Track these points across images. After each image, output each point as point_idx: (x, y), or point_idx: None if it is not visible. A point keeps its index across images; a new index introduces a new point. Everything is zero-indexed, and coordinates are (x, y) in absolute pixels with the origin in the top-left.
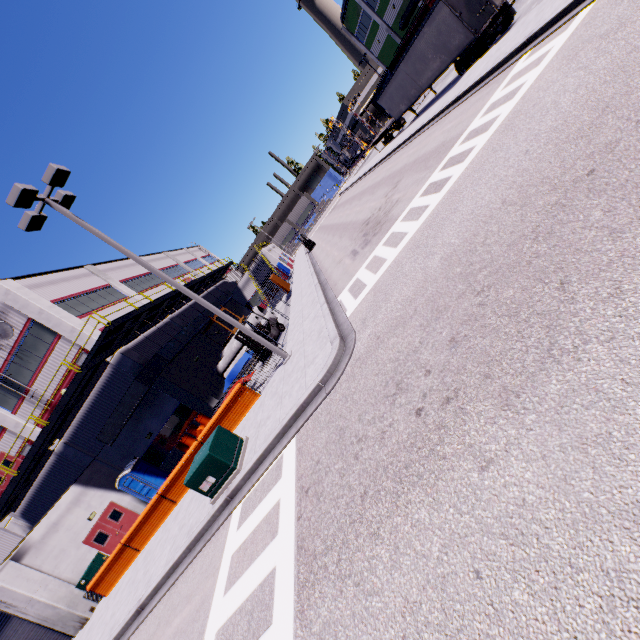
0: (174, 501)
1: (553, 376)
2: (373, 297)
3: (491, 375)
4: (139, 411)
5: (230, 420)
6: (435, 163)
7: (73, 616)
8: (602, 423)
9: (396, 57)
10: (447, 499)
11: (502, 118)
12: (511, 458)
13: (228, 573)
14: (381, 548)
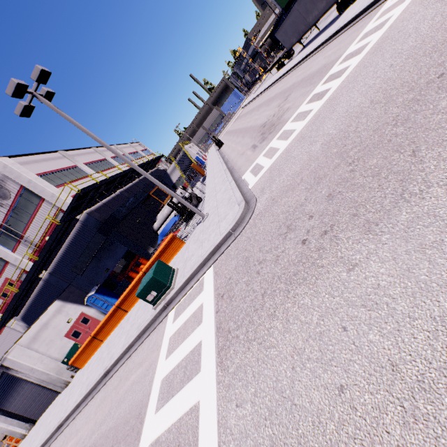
0: (126, 310)
1: (403, 210)
2: (269, 174)
3: (358, 214)
4: (100, 254)
5: (164, 259)
6: (318, 80)
7: (60, 380)
8: (437, 235)
9: (290, 0)
10: (324, 290)
11: (373, 43)
12: (370, 262)
13: (168, 347)
14: (276, 322)
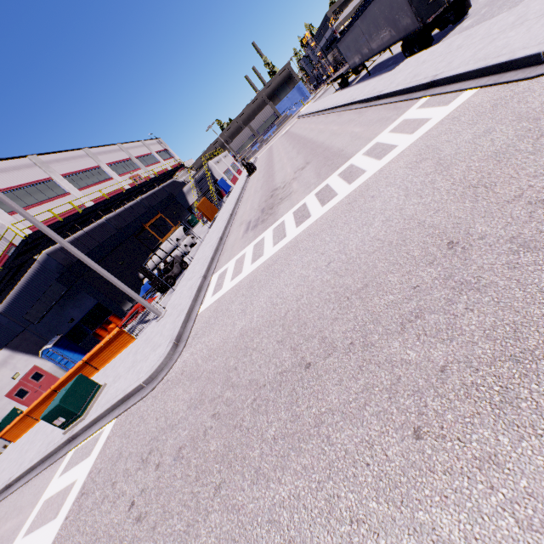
0: None
1: None
2: (212, 312)
3: (155, 529)
4: (63, 301)
5: (110, 351)
6: (322, 176)
7: None
8: None
9: None
10: None
11: (361, 181)
12: None
13: (34, 517)
14: None
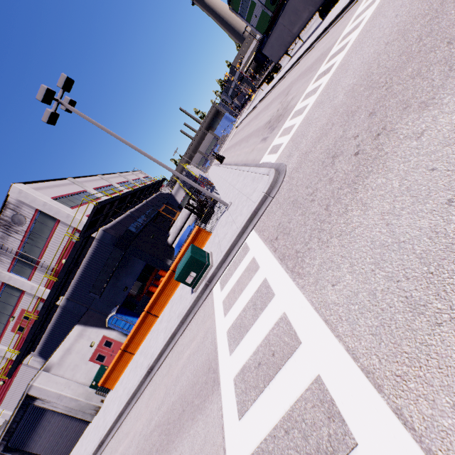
0: (156, 315)
1: None
2: (292, 143)
3: (409, 105)
4: (117, 272)
5: None
6: (318, 65)
7: (90, 406)
8: None
9: (270, 24)
10: (396, 164)
11: (369, 15)
12: (439, 120)
13: (223, 308)
14: (352, 213)
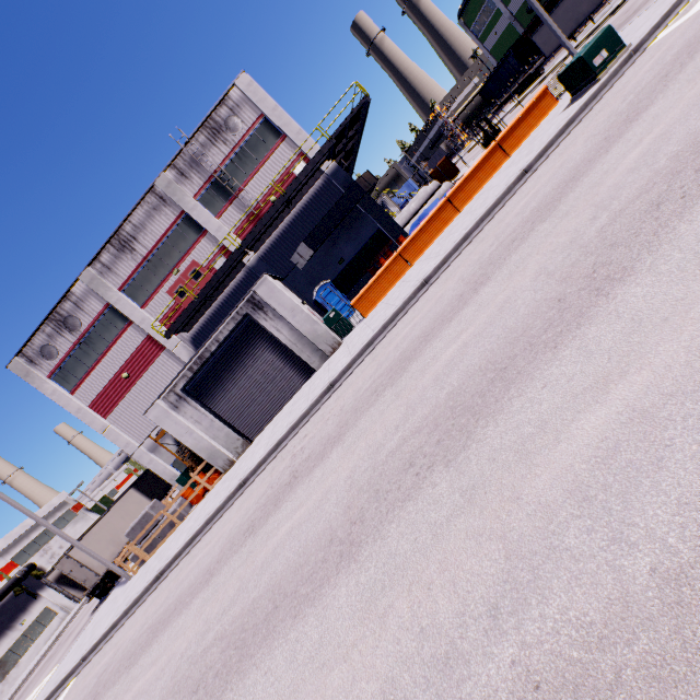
0: (457, 209)
1: None
2: None
3: None
4: (337, 233)
5: (527, 125)
6: None
7: (327, 338)
8: None
9: (525, 32)
10: None
11: None
12: None
13: None
14: None
